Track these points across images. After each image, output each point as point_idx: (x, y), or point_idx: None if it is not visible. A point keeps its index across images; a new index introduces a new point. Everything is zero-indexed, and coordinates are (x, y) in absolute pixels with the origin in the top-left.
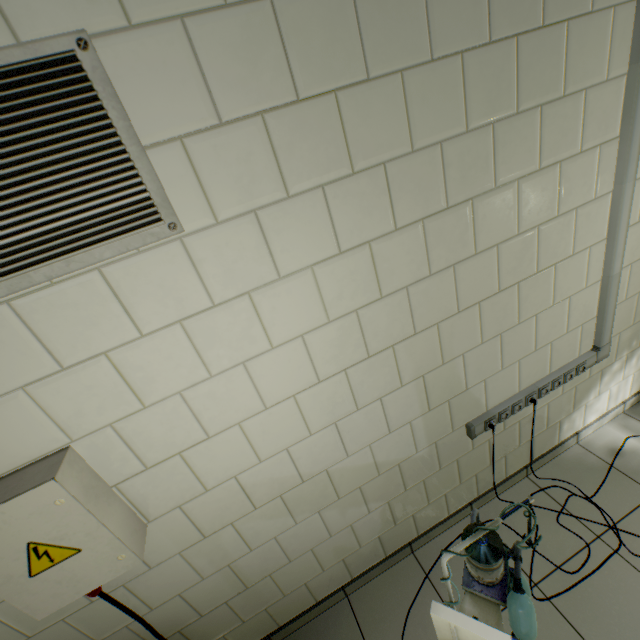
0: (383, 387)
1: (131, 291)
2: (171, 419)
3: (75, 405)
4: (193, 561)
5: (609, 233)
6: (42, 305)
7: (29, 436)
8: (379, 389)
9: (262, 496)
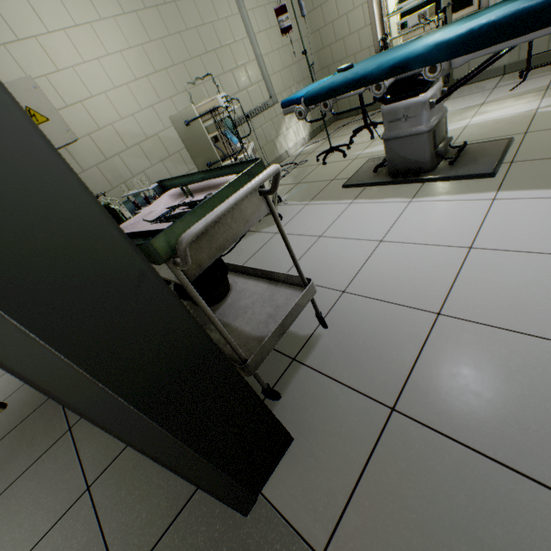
0: (170, 92)
1: (40, 10)
2: (72, 81)
3: (28, 61)
4: (105, 174)
5: (248, 34)
6: (5, 7)
7: (11, 72)
8: (168, 93)
9: (129, 142)
